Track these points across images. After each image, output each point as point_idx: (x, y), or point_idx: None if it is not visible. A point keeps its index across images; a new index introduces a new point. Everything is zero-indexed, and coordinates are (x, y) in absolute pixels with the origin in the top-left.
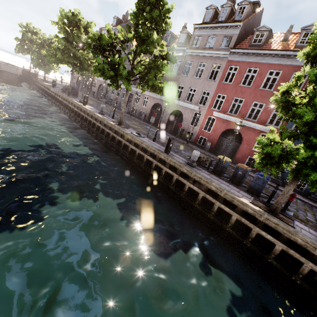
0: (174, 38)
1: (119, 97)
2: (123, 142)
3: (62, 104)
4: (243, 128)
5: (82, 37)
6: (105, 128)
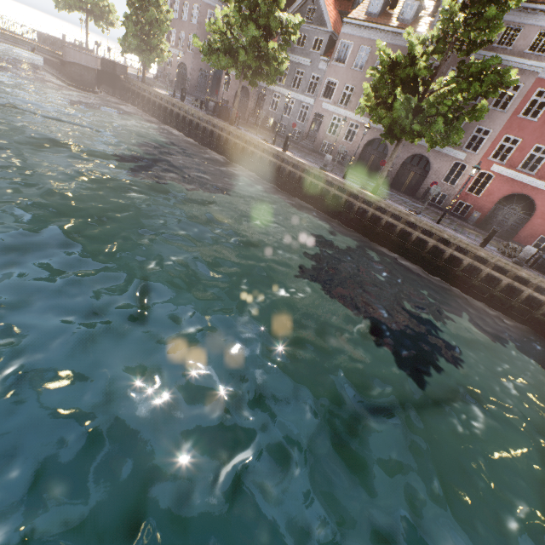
0: (420, 9)
1: (290, 118)
2: (398, 227)
3: (225, 143)
4: (541, 194)
5: (282, 18)
6: (356, 201)
